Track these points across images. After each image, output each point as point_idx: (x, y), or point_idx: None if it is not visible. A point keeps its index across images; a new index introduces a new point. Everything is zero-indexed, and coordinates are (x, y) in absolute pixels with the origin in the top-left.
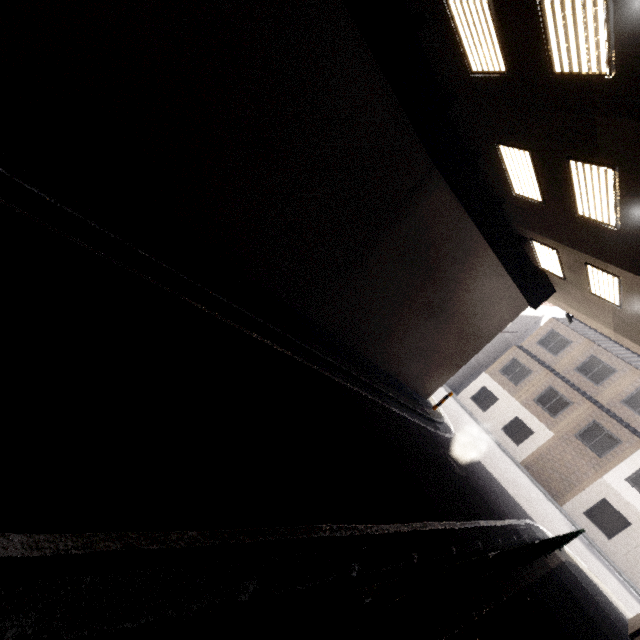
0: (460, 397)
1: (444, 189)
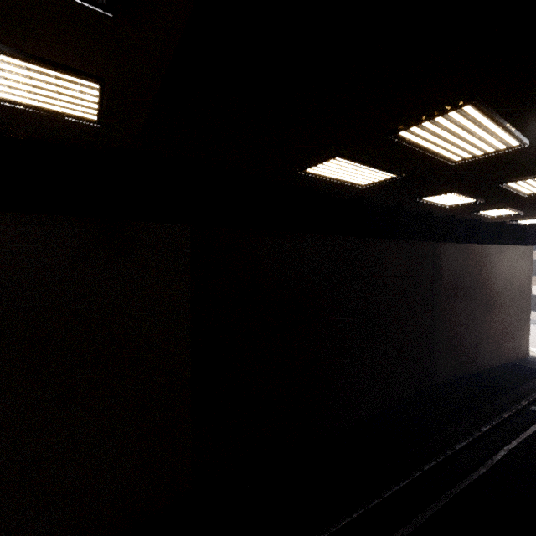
0: None
1: (446, 246)
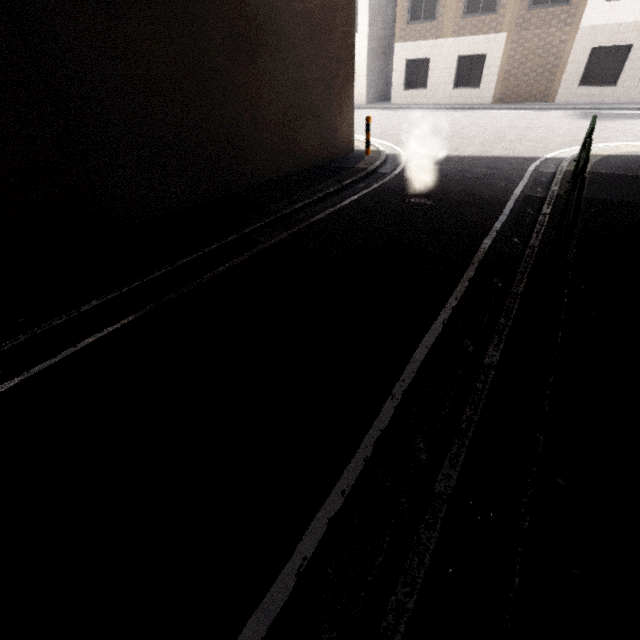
0: (394, 100)
1: None
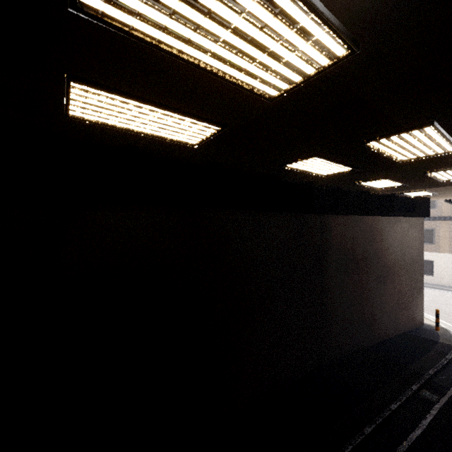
0: None
1: (335, 218)
